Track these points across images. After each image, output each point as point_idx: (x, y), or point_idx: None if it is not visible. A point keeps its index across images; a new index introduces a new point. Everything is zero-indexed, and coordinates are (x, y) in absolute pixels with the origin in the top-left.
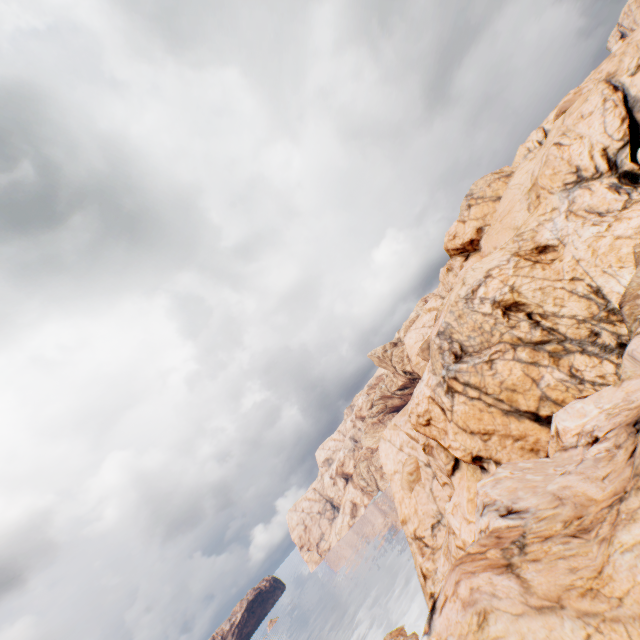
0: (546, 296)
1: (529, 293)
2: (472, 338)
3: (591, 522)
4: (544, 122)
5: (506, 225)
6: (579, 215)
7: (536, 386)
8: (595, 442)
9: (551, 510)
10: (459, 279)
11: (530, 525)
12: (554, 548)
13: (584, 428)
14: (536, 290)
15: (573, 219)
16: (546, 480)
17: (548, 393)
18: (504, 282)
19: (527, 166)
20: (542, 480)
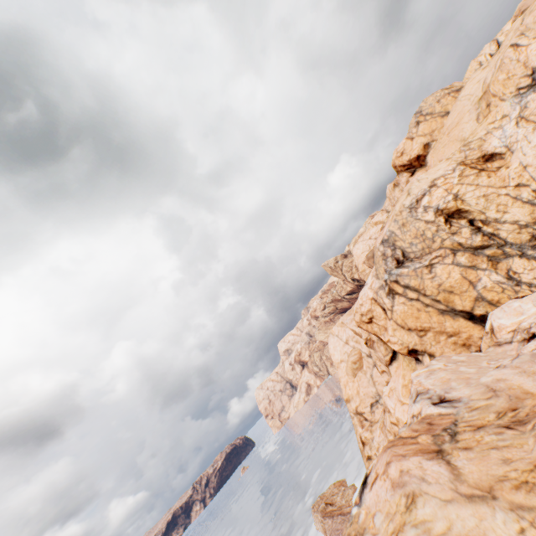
0: (489, 203)
1: (472, 200)
2: (414, 245)
3: (527, 415)
4: (498, 34)
5: (453, 137)
6: (530, 120)
7: (473, 288)
8: (532, 338)
9: (484, 401)
10: (404, 190)
11: (462, 414)
12: (487, 438)
13: (520, 325)
14: (480, 197)
15: (524, 125)
16: (479, 372)
17: (484, 294)
18: (448, 191)
19: (479, 75)
20: (475, 372)
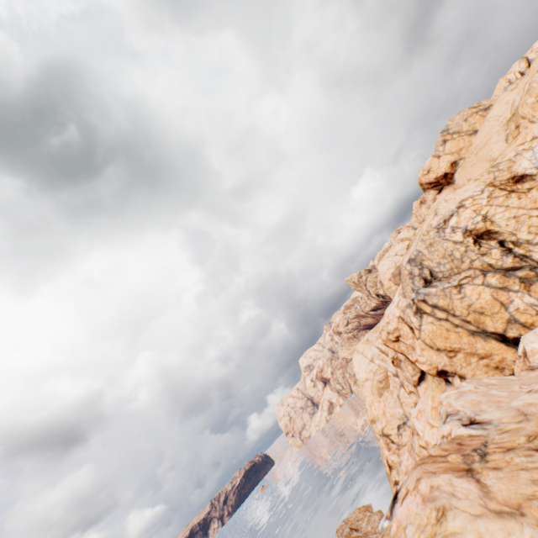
0: (520, 224)
1: (502, 222)
2: (442, 265)
3: None
4: (528, 52)
5: (481, 157)
6: None
7: (504, 310)
8: None
9: (515, 424)
10: (431, 210)
11: (492, 436)
12: (516, 459)
13: None
14: (510, 219)
15: None
16: (511, 396)
17: (517, 316)
18: (477, 212)
19: (507, 97)
20: (506, 396)
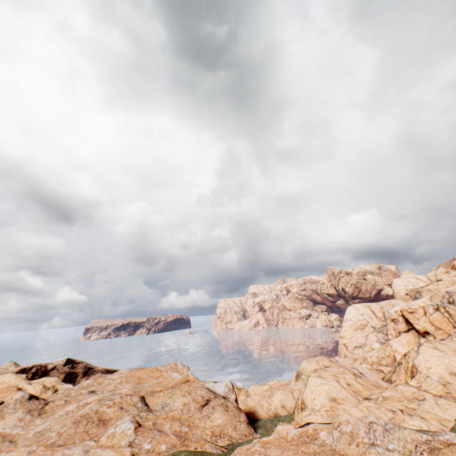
0: None
1: None
2: None
3: None
4: None
5: None
6: None
7: None
8: None
9: None
10: None
11: None
12: None
13: None
14: None
15: None
16: None
17: None
18: None
19: None
20: None
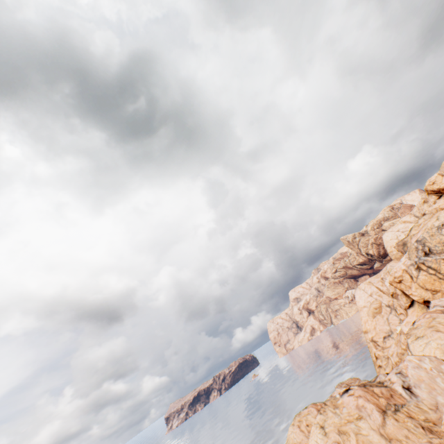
0: None
1: None
2: (437, 246)
3: None
4: None
5: None
6: None
7: None
8: None
9: None
10: (434, 215)
11: None
12: None
13: None
14: None
15: None
16: None
17: None
18: None
19: None
20: None
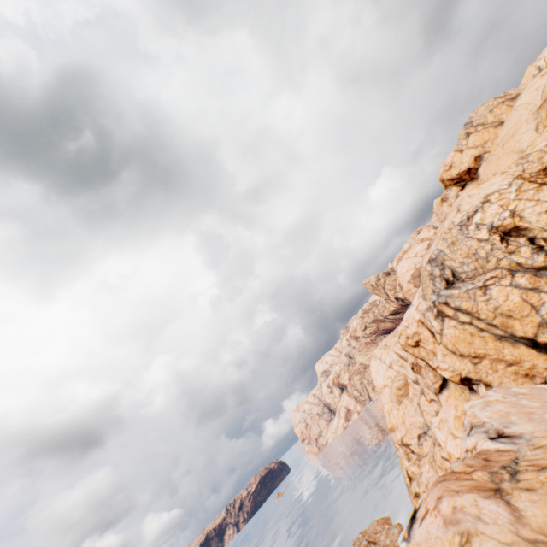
0: None
1: (533, 217)
2: (465, 264)
3: None
4: None
5: (509, 149)
6: None
7: (535, 312)
8: None
9: None
10: (453, 207)
11: (524, 452)
12: None
13: None
14: (541, 213)
15: None
16: (544, 407)
17: None
18: (504, 207)
19: (537, 83)
20: (539, 407)
